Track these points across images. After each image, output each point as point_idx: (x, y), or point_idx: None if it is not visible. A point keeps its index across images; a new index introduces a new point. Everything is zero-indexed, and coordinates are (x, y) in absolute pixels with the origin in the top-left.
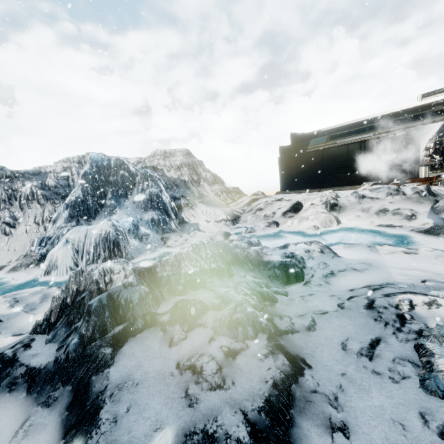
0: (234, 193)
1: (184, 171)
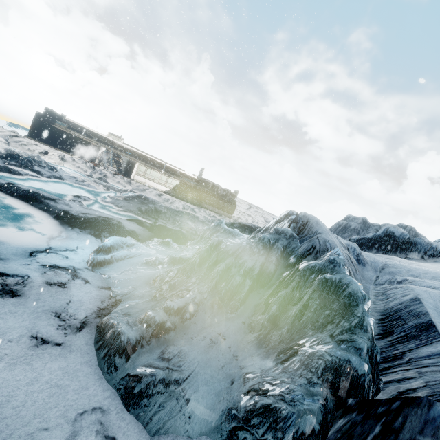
0: None
1: None
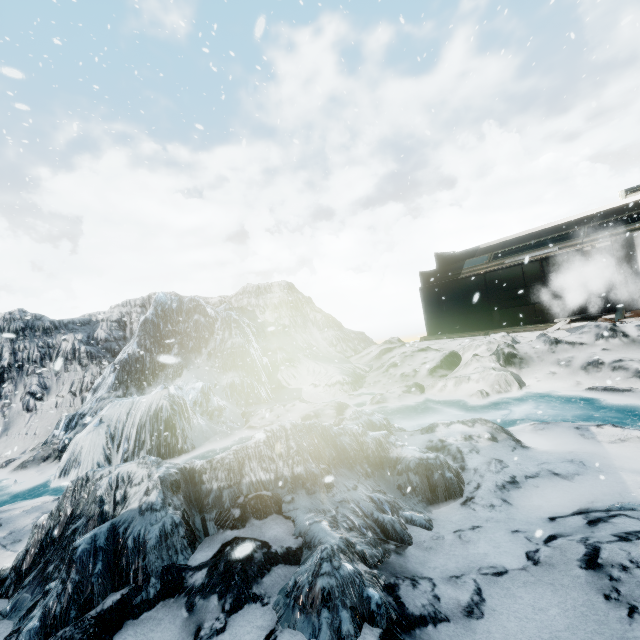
0: (356, 340)
1: (284, 312)
